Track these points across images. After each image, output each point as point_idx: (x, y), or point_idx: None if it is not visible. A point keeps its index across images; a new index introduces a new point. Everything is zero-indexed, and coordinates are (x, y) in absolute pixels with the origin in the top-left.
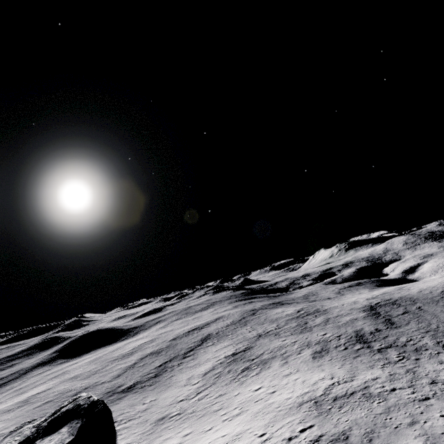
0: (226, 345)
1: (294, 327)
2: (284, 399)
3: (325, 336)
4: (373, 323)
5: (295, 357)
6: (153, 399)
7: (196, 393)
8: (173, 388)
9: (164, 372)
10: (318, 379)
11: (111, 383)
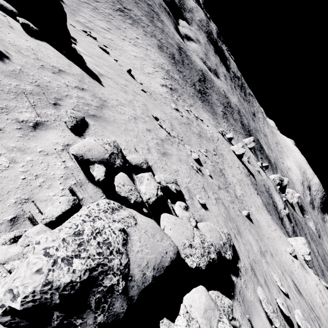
0: None
1: (147, 12)
2: (154, 59)
3: (162, 40)
4: (179, 57)
5: (150, 38)
6: None
7: None
8: None
9: None
10: (163, 62)
11: None
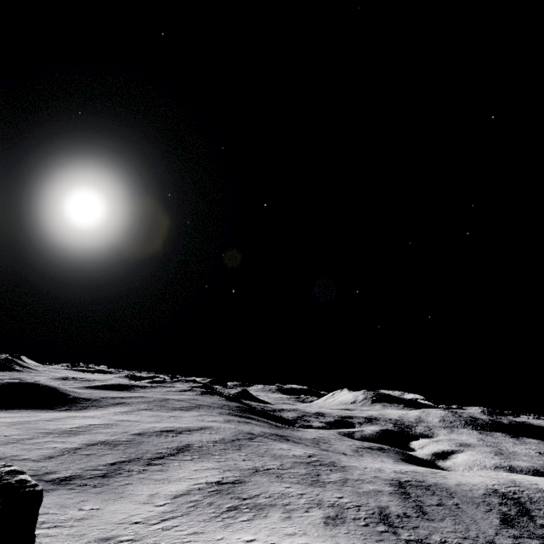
0: (210, 467)
1: (303, 475)
2: None
3: (341, 499)
4: (401, 504)
5: (302, 515)
6: (95, 508)
7: (160, 519)
8: (127, 502)
9: (117, 475)
10: None
11: (37, 464)
